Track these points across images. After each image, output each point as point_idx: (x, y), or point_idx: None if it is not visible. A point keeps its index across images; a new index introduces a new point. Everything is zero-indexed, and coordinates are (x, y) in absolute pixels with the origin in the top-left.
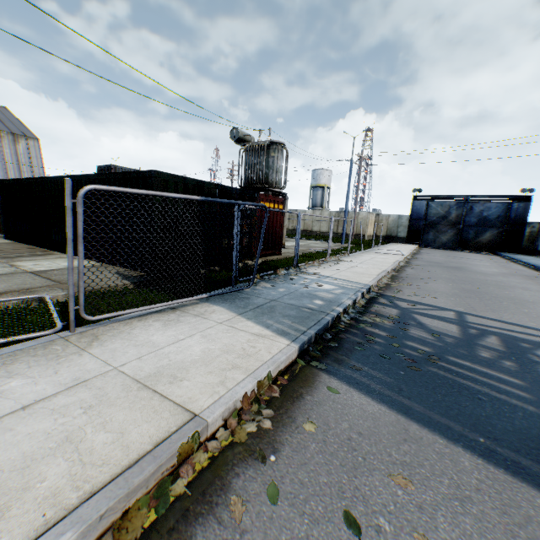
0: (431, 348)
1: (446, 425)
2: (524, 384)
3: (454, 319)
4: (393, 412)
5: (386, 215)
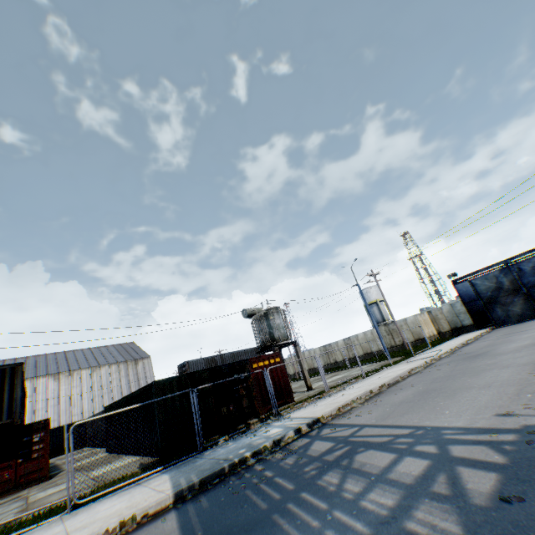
0: (275, 472)
1: (194, 527)
2: (293, 487)
3: (345, 435)
4: (177, 525)
5: (437, 309)
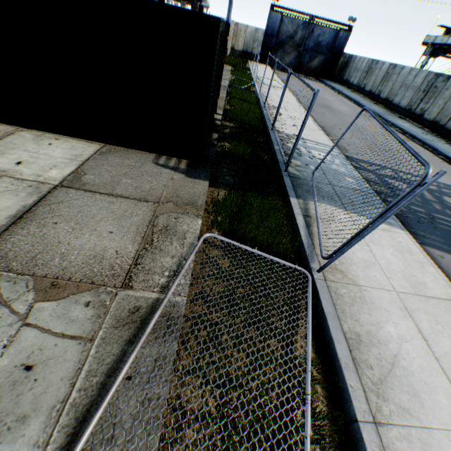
0: (422, 209)
1: None
2: None
3: (397, 177)
4: None
5: (244, 26)
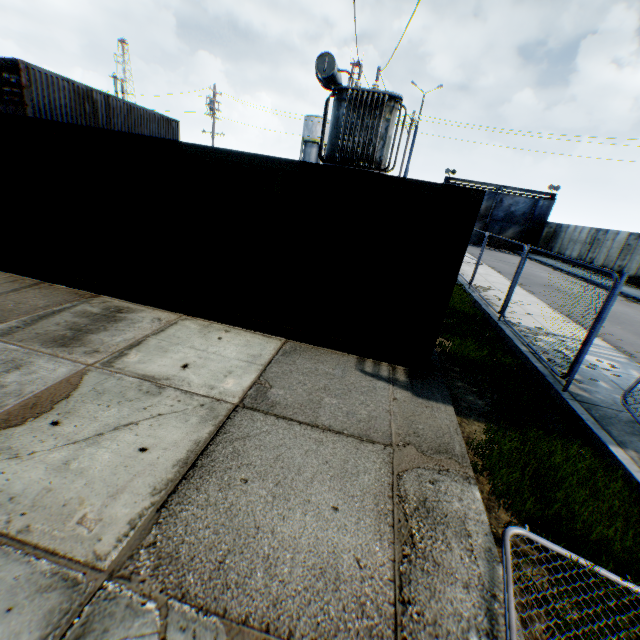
0: None
1: None
2: None
3: None
4: None
5: None
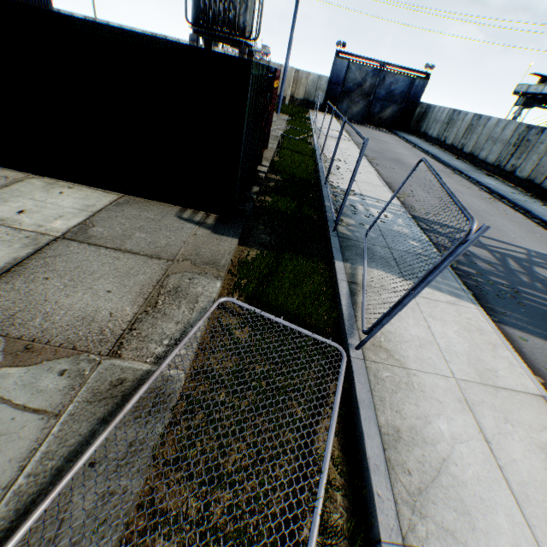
0: (504, 281)
1: None
2: None
3: (476, 242)
4: None
5: (306, 73)
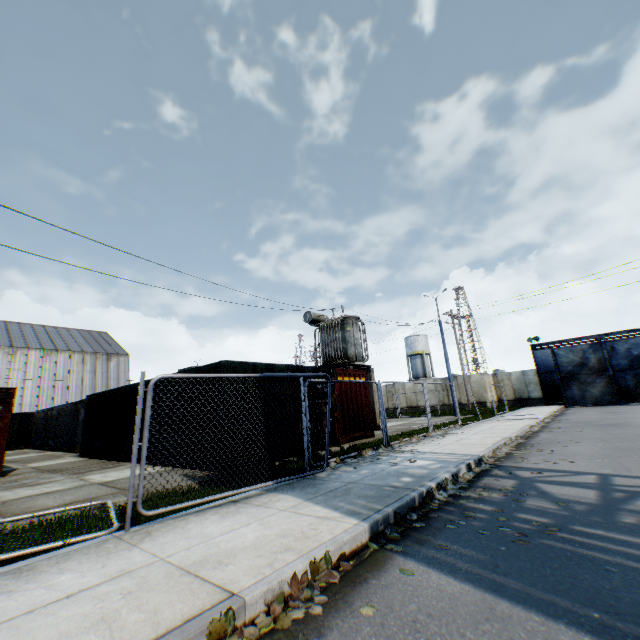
0: (551, 518)
1: (549, 600)
2: None
3: (593, 483)
4: (479, 589)
5: (505, 373)
